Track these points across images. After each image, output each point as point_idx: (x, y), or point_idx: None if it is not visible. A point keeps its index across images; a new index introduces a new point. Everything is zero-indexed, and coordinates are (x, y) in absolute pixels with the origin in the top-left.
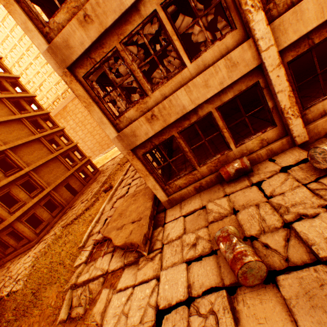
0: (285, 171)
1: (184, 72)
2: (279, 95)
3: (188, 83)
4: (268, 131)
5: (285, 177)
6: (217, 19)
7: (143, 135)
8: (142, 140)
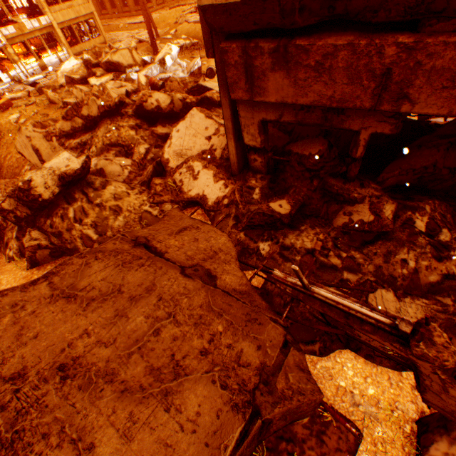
0: None
1: None
2: None
3: None
4: None
5: None
6: None
7: None
8: None
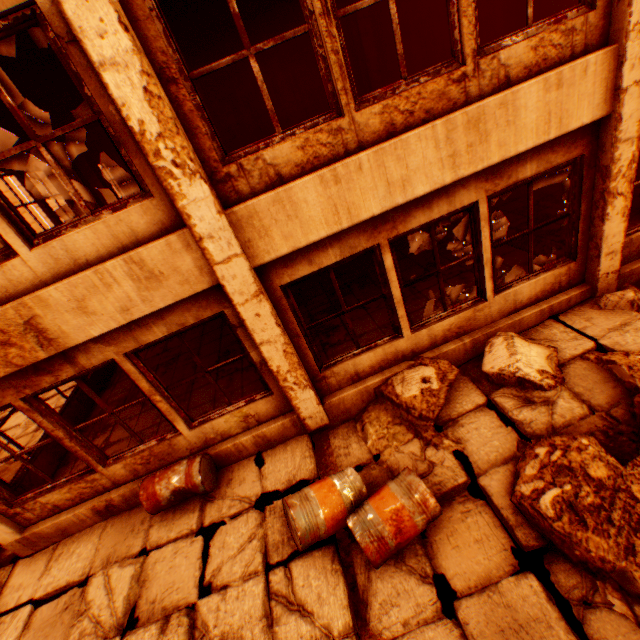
0: (263, 508)
1: (14, 265)
2: (266, 348)
3: (27, 298)
4: (258, 401)
5: (255, 528)
6: (253, 76)
7: None
8: None
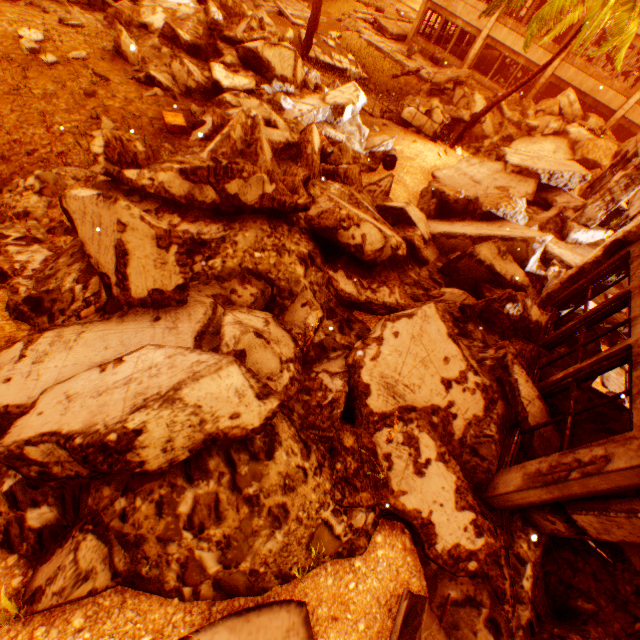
0: None
1: (471, 0)
2: (472, 51)
3: (466, 6)
4: (458, 63)
5: None
6: None
7: (438, 1)
8: (435, 3)
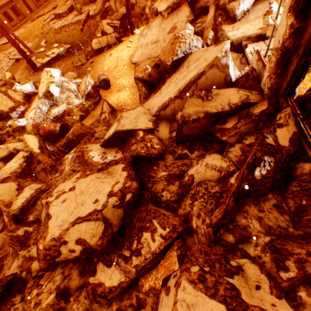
0: None
1: None
2: None
3: None
4: None
5: None
6: None
7: None
8: None
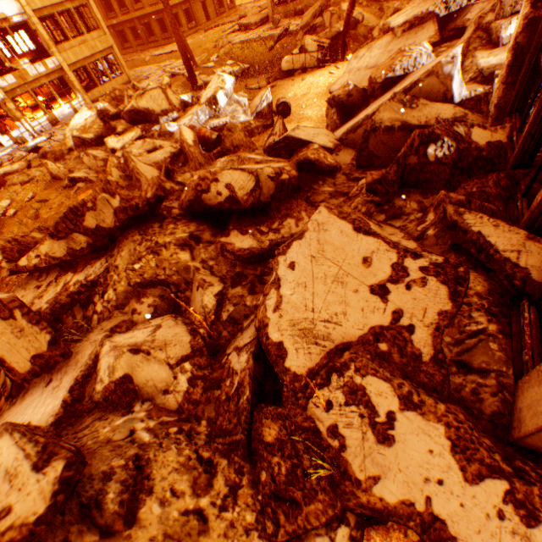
0: None
1: None
2: None
3: None
4: None
5: None
6: None
7: None
8: None
